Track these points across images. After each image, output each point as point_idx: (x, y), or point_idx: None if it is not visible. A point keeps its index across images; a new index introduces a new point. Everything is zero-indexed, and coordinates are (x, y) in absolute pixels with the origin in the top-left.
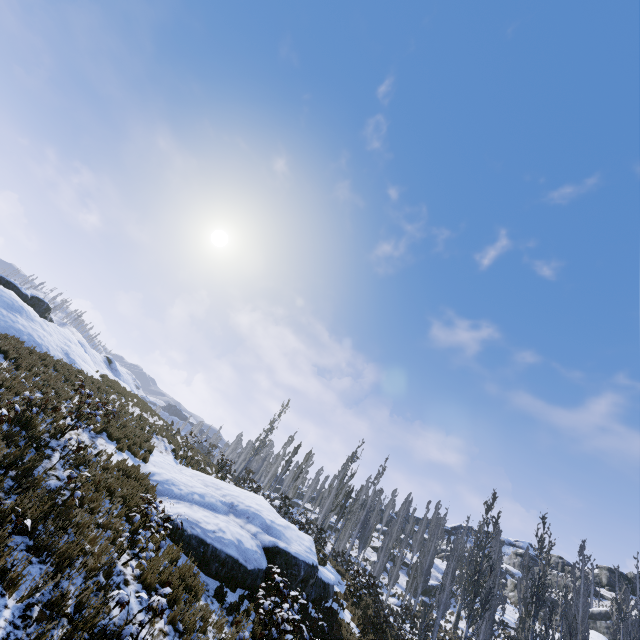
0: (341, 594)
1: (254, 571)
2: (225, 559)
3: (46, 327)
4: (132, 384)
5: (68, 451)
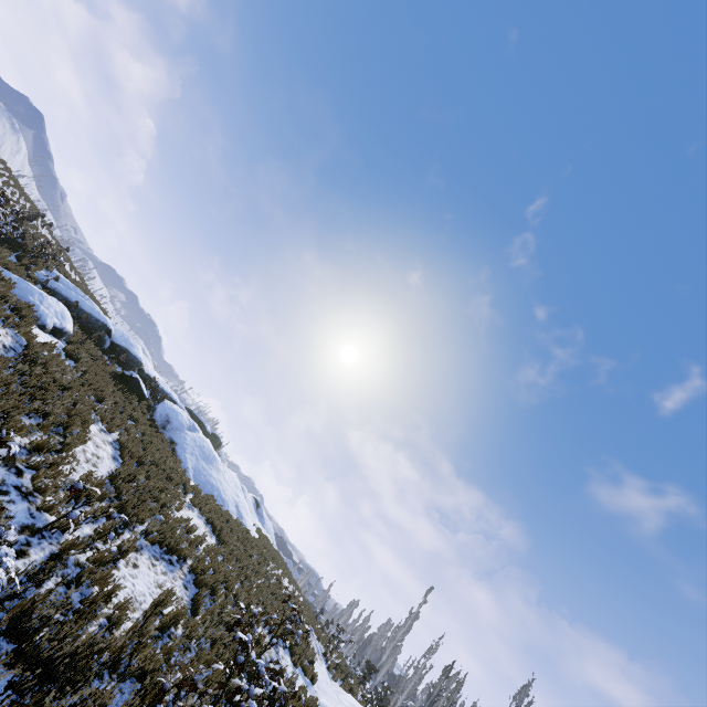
0: None
1: None
2: None
3: (226, 476)
4: (272, 533)
5: (283, 693)
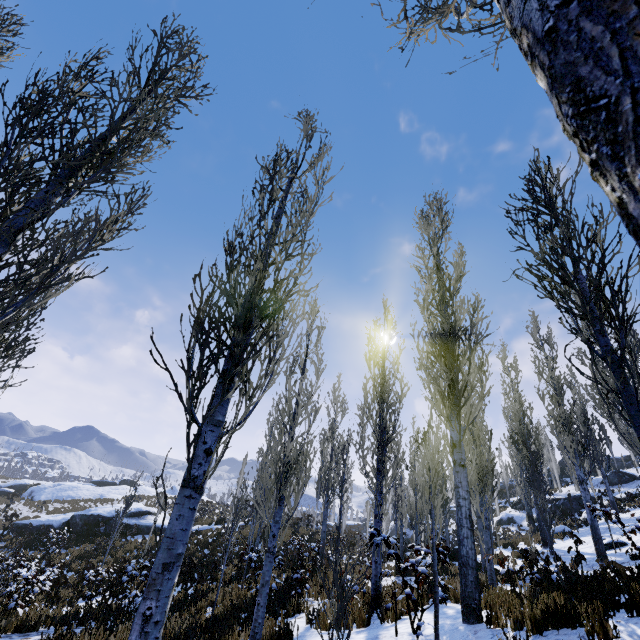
0: None
1: (39, 526)
2: (22, 525)
3: (92, 489)
4: None
5: None
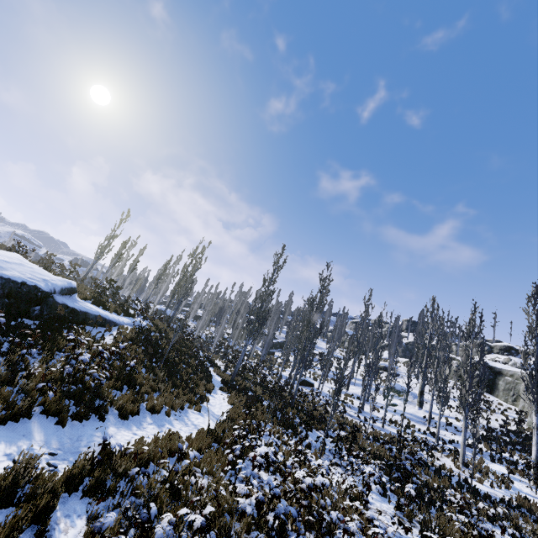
0: (123, 327)
1: None
2: None
3: None
4: None
5: None
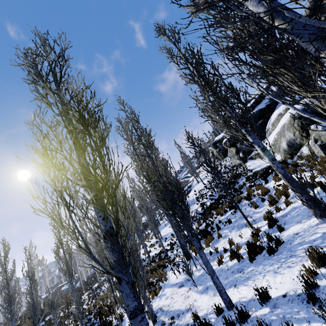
0: None
1: None
2: None
3: None
4: None
5: None
